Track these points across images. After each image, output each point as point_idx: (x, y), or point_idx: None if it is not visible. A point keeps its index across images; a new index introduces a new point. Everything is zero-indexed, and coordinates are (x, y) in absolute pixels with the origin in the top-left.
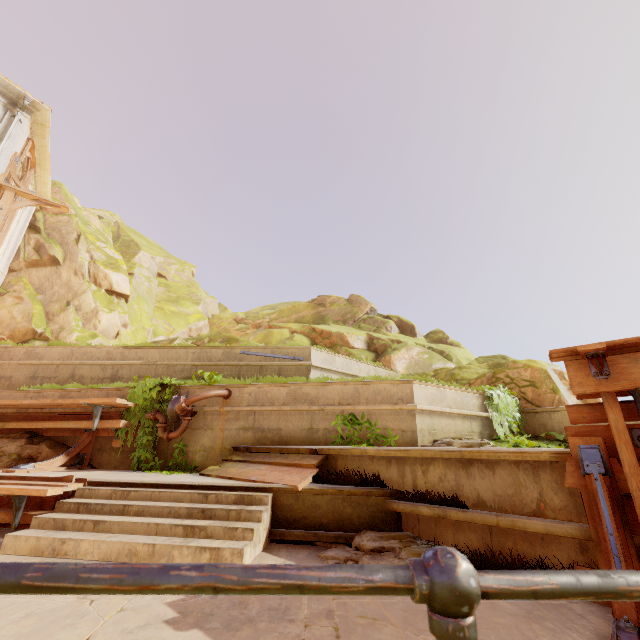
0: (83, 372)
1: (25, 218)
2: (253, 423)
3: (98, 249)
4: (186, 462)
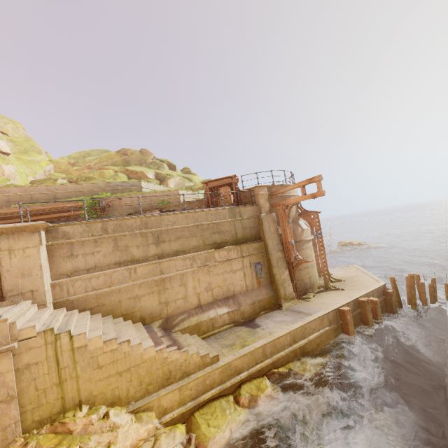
0: (37, 197)
1: None
2: (132, 206)
3: None
4: None
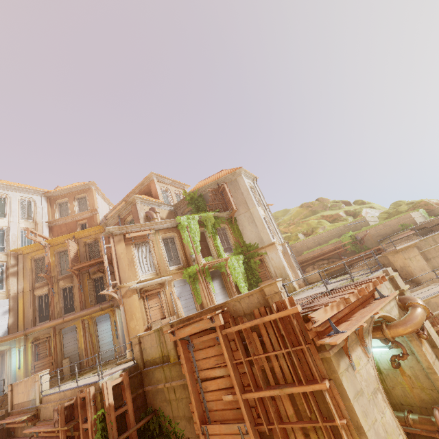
0: (310, 246)
1: None
2: (378, 235)
3: None
4: (368, 248)
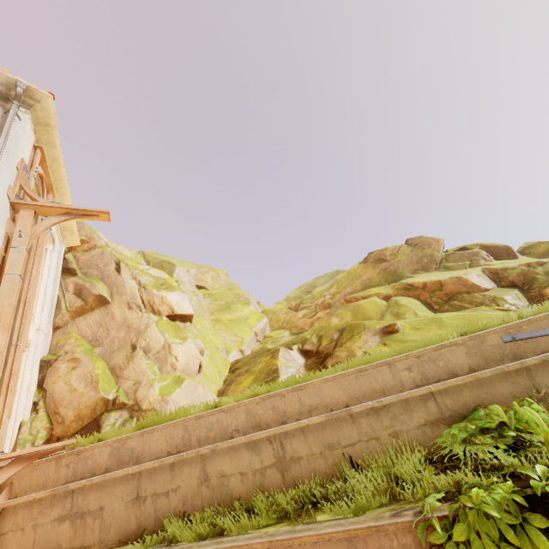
0: (220, 466)
1: (56, 262)
2: None
3: (142, 272)
4: None
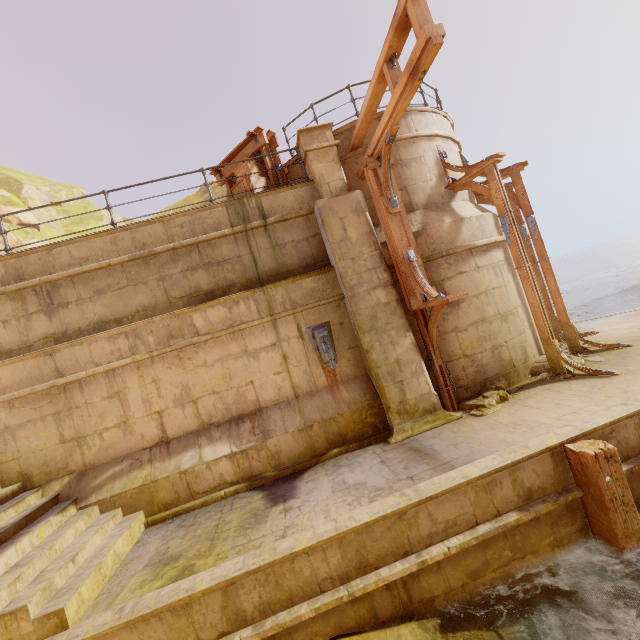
0: None
1: None
2: None
3: None
4: None
